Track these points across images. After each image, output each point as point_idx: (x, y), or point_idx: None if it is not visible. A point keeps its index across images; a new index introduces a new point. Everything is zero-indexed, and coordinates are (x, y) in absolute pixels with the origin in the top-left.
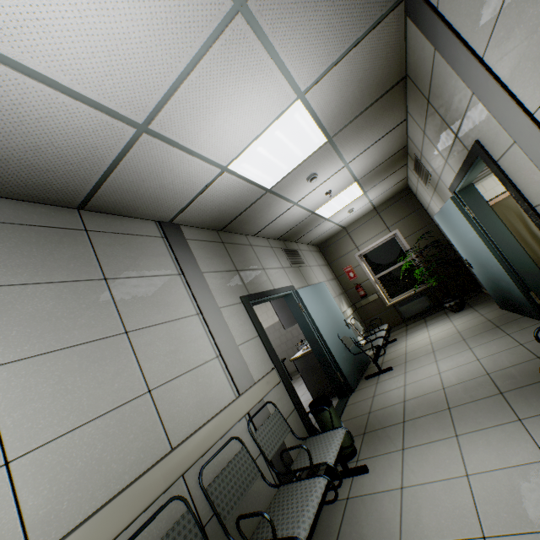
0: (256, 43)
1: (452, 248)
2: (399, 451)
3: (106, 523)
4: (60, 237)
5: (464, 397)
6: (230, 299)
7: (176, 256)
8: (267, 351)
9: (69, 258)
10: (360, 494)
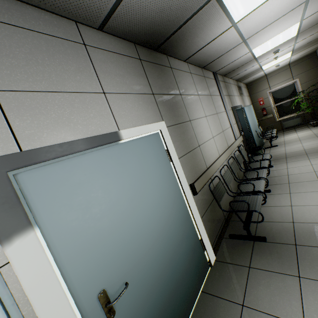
0: (302, 9)
1: None
2: (285, 163)
3: (226, 155)
4: (202, 79)
5: (313, 151)
6: (229, 108)
7: (218, 88)
8: (238, 129)
9: (205, 87)
10: (271, 170)
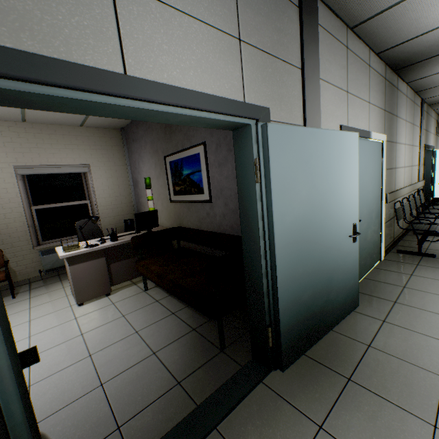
0: None
1: None
2: None
3: (409, 189)
4: (411, 105)
5: None
6: (422, 144)
7: (421, 118)
8: (423, 172)
9: (411, 114)
10: None
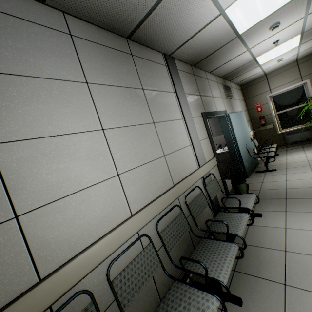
0: None
1: None
2: (283, 212)
3: (154, 208)
4: (121, 57)
5: None
6: (196, 113)
7: (173, 80)
8: (212, 147)
9: (126, 72)
10: (257, 225)
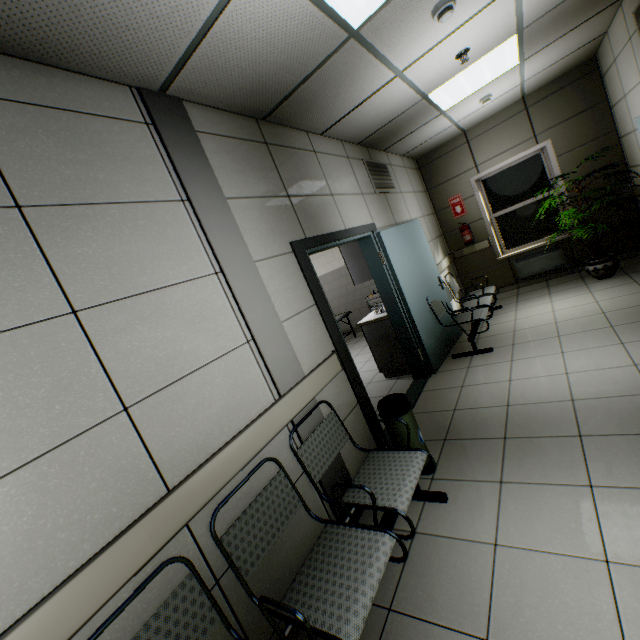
0: None
1: (629, 179)
2: (495, 484)
3: (47, 627)
4: None
5: (608, 424)
6: (274, 247)
7: (175, 164)
8: (327, 327)
9: None
10: (433, 532)
